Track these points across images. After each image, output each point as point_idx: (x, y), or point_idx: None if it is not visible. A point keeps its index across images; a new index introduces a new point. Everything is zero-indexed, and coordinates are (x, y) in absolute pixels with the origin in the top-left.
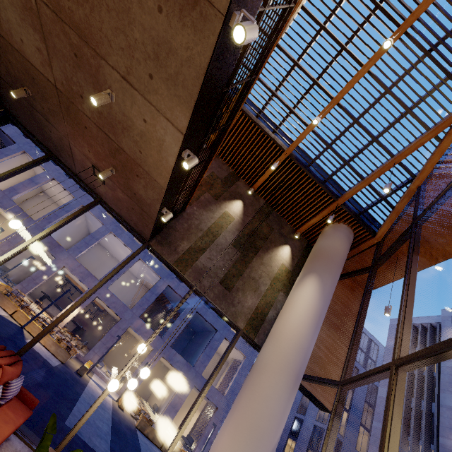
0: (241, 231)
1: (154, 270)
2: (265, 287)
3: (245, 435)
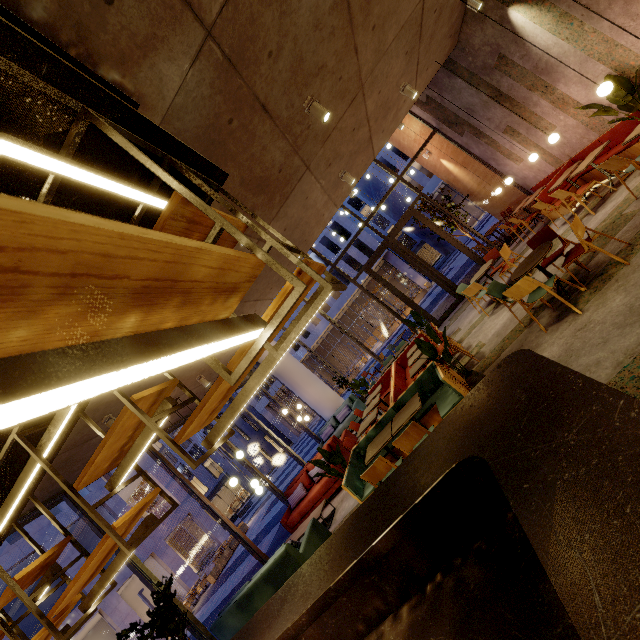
0: None
1: None
2: None
3: (310, 380)
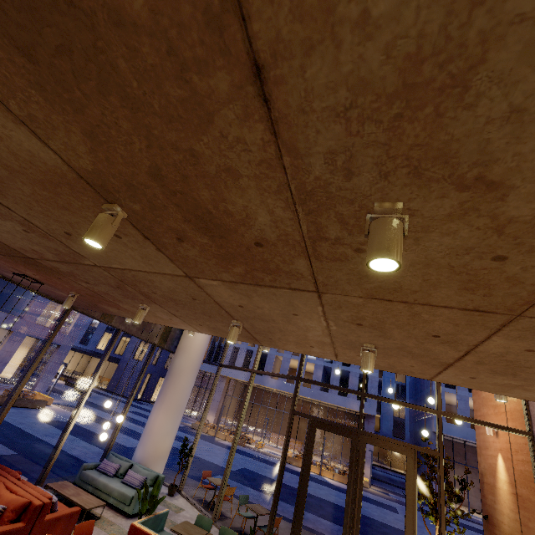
0: None
1: None
2: None
3: (173, 411)
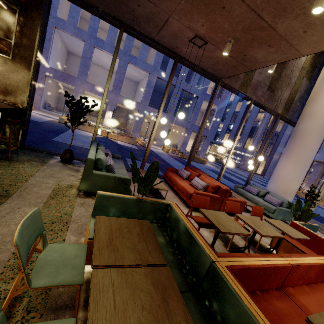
0: None
1: (143, 69)
2: (295, 79)
3: (300, 164)
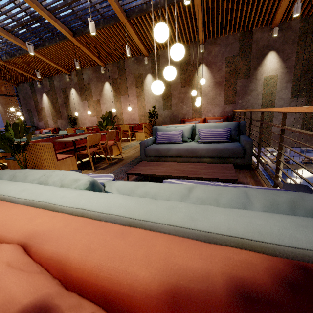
0: (292, 78)
1: None
2: None
3: None
